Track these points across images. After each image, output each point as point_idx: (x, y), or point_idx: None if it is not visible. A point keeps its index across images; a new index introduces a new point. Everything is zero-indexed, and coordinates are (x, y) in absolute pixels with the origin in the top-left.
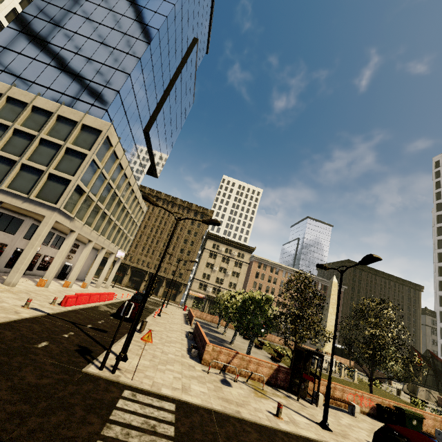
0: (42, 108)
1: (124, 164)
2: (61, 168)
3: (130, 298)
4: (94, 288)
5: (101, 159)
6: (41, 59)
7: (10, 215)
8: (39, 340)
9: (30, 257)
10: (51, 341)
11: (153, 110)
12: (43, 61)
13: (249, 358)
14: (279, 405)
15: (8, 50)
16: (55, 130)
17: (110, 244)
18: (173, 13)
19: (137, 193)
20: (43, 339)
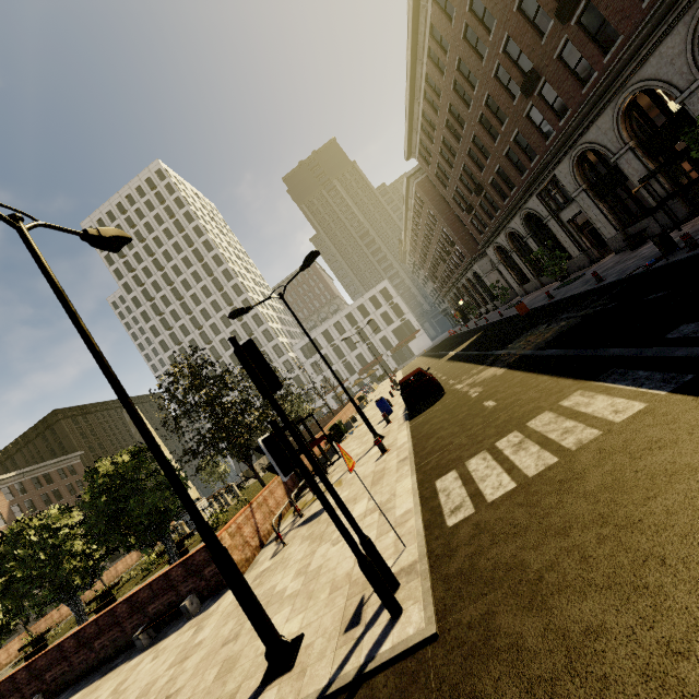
0: None
1: None
2: None
3: None
4: None
5: None
6: None
7: None
8: None
9: None
10: None
11: None
12: None
13: (262, 495)
14: (379, 440)
15: None
16: None
17: None
18: None
19: None
20: None
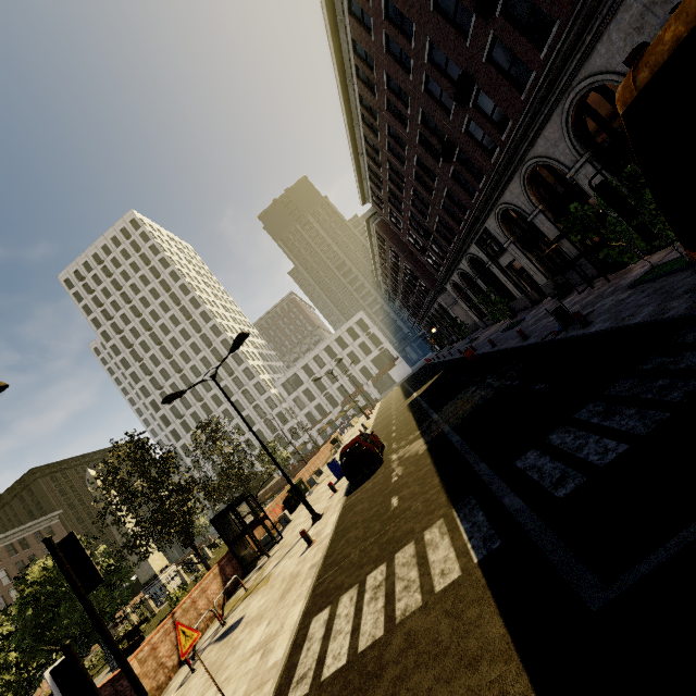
0: None
1: None
2: None
3: None
4: None
5: None
6: None
7: None
8: None
9: None
10: None
11: None
12: None
13: (190, 598)
14: (304, 532)
15: None
16: None
17: None
18: None
19: None
20: None
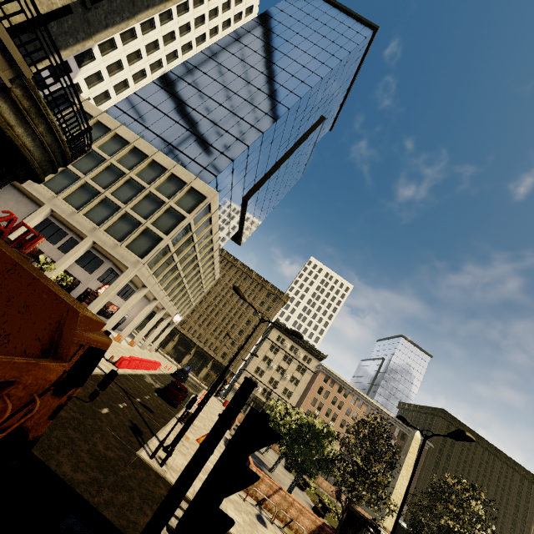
0: (159, 163)
1: (215, 229)
2: (157, 224)
3: (173, 373)
4: (140, 348)
5: (196, 222)
6: (172, 116)
7: (93, 253)
8: (102, 405)
9: (101, 305)
10: (111, 409)
11: (259, 179)
12: (173, 118)
13: (292, 499)
14: None
15: (146, 103)
16: (164, 186)
17: (172, 306)
18: (308, 95)
19: (215, 259)
20: (104, 404)
